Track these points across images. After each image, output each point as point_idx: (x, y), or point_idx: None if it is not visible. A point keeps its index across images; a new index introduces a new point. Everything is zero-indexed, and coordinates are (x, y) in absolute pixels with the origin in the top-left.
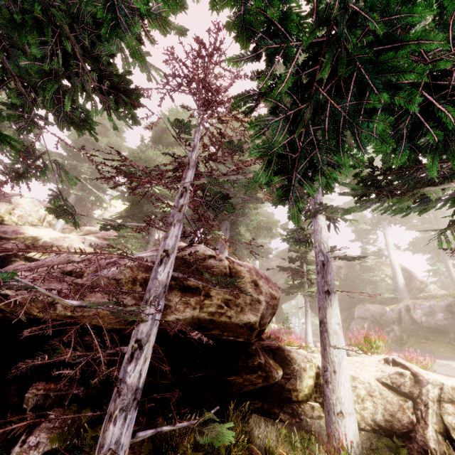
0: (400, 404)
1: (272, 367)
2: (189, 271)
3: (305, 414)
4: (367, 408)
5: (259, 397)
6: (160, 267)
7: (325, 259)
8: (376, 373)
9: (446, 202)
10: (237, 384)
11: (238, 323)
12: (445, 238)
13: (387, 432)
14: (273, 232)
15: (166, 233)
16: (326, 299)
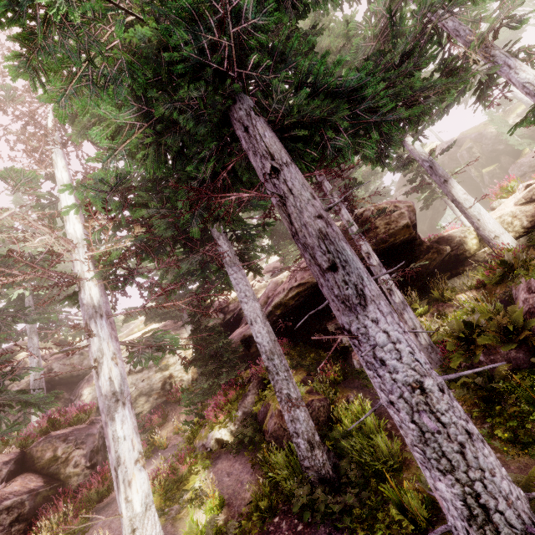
0: (534, 207)
1: (439, 246)
2: (359, 225)
3: (480, 258)
4: (516, 225)
5: (446, 271)
6: (351, 227)
7: (429, 163)
8: (514, 203)
9: (464, 92)
10: (423, 265)
11: (399, 228)
12: (485, 100)
13: (534, 227)
14: (379, 172)
15: (340, 215)
16: (447, 186)
